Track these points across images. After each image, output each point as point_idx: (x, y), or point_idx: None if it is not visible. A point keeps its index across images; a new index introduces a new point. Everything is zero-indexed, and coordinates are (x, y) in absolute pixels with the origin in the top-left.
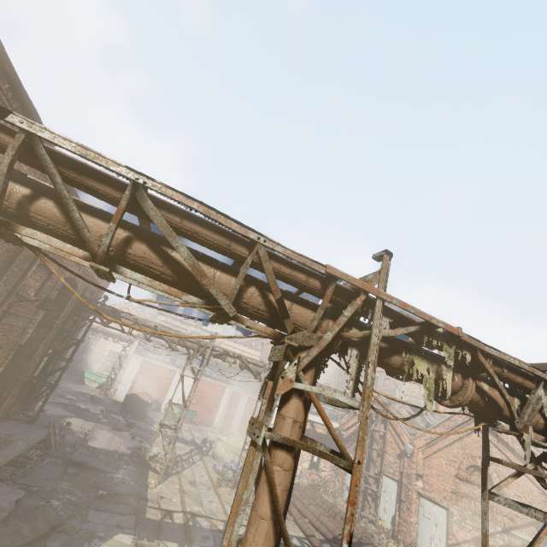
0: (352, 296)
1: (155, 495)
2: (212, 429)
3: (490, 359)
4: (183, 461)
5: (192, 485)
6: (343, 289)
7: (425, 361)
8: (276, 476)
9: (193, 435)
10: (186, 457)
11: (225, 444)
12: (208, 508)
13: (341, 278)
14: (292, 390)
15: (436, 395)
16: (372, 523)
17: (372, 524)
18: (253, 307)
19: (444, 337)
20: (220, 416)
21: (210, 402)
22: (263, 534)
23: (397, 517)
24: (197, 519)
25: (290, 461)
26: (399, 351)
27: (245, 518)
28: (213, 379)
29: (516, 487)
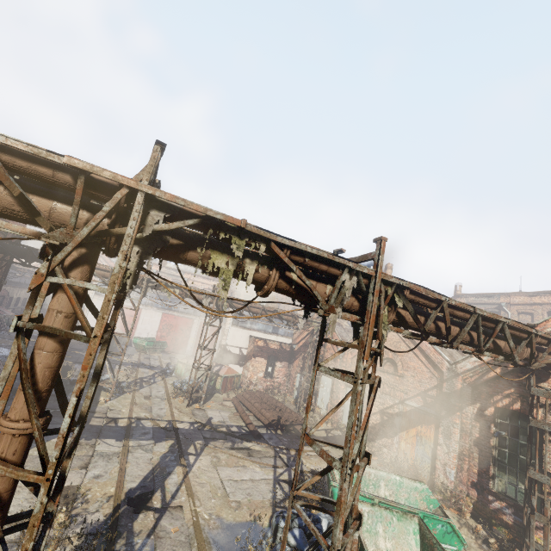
0: (114, 190)
1: (105, 408)
2: (184, 356)
3: (287, 249)
4: (143, 382)
5: (147, 399)
6: (104, 184)
7: (225, 255)
8: (37, 357)
9: (162, 362)
10: (148, 379)
11: (185, 366)
12: (157, 414)
13: (84, 169)
14: (59, 285)
15: (257, 288)
16: (312, 411)
17: (312, 412)
18: (5, 208)
19: (236, 230)
20: (191, 345)
21: (180, 334)
22: (22, 401)
23: (329, 404)
24: (142, 421)
25: (53, 344)
26: (196, 248)
27: (191, 417)
28: (180, 313)
29: (413, 370)
